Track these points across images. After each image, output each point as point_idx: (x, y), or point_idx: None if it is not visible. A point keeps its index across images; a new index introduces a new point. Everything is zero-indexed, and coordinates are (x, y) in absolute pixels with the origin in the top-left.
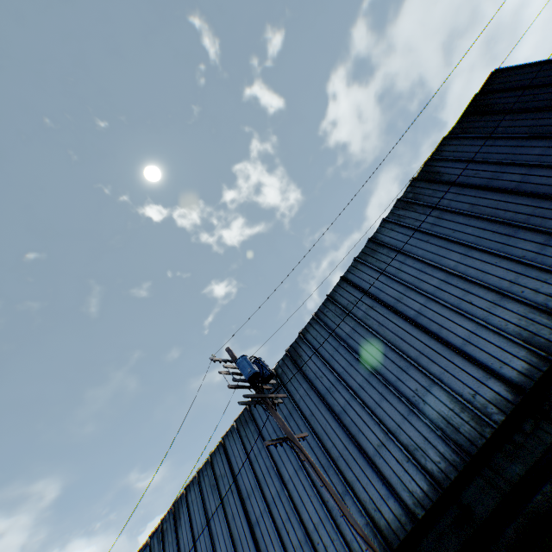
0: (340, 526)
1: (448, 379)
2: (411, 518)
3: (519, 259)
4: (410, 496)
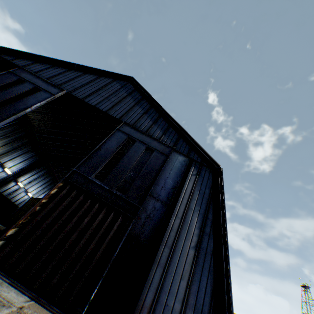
0: None
1: None
2: None
3: None
4: None
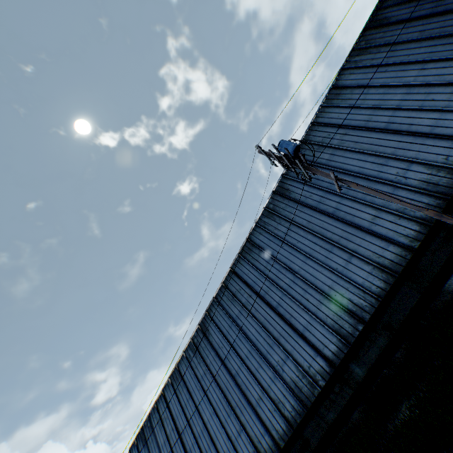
0: (351, 279)
1: (422, 156)
2: (409, 251)
3: None
4: (405, 238)
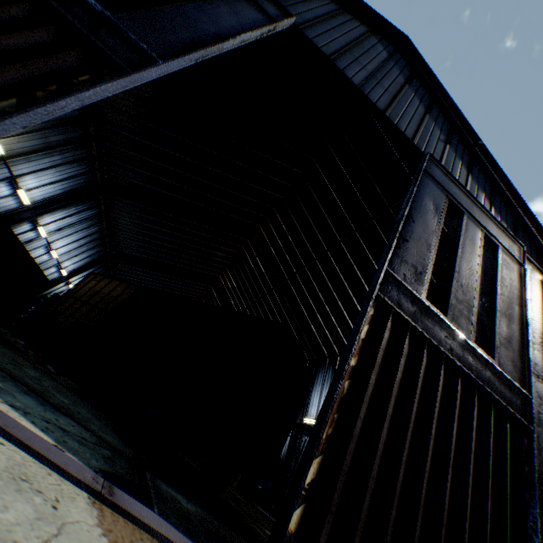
0: None
1: None
2: None
3: None
4: None
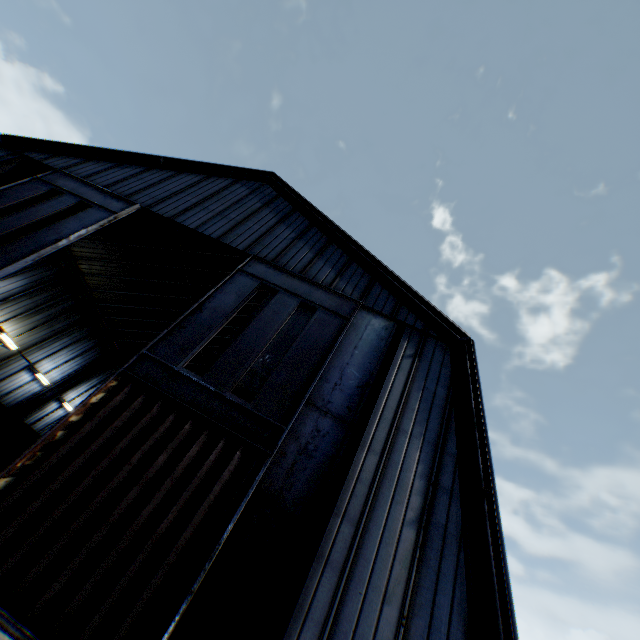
0: None
1: None
2: None
3: None
4: None
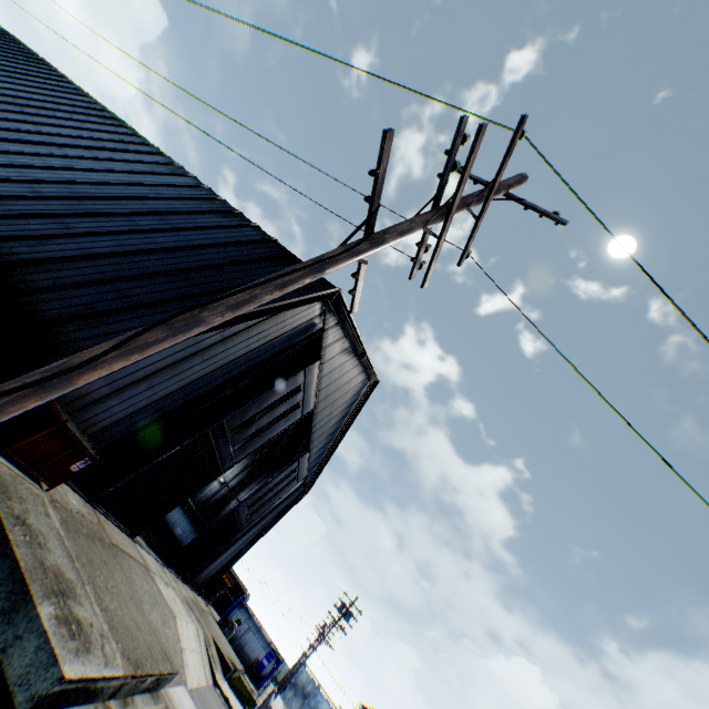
0: None
1: None
2: None
3: (39, 180)
4: None
